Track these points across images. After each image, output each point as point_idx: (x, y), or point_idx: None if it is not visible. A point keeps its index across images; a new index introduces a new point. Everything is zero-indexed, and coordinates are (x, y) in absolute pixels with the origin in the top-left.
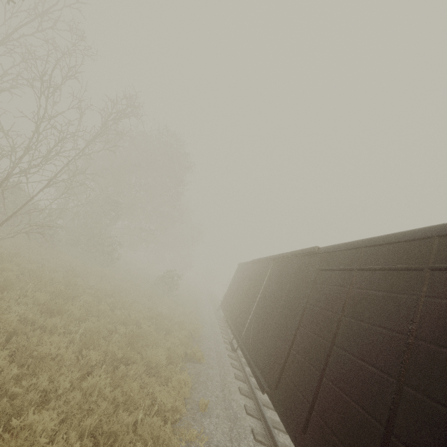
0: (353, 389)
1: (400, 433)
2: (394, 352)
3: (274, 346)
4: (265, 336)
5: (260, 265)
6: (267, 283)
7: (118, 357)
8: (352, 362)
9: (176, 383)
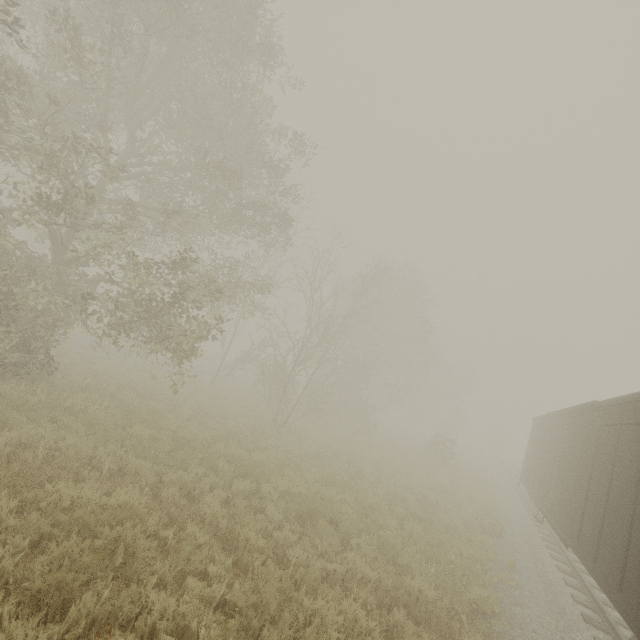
0: (618, 519)
1: (634, 534)
2: (635, 486)
3: (574, 507)
4: (566, 500)
5: (555, 420)
6: (564, 442)
7: (419, 515)
8: (618, 501)
9: (478, 542)
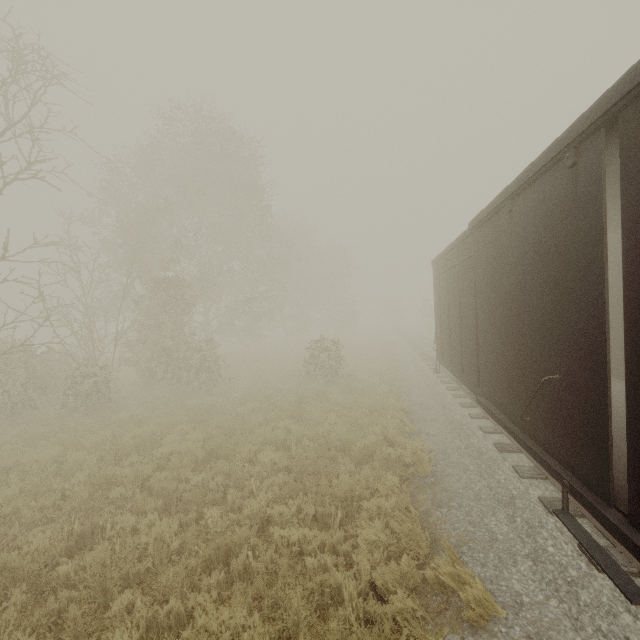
0: None
1: None
2: None
3: None
4: None
5: (514, 211)
6: None
7: None
8: None
9: None
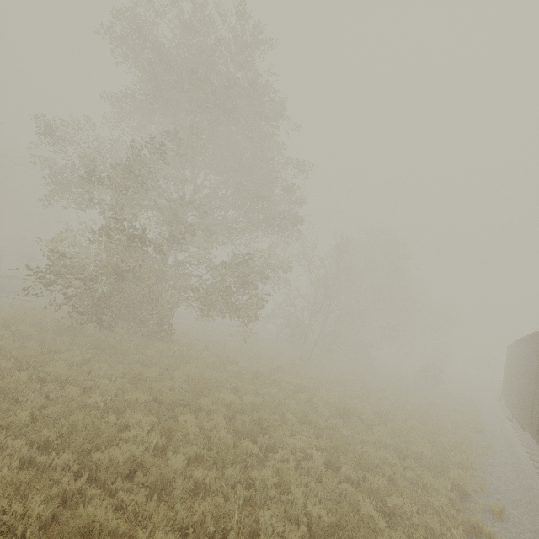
0: None
1: None
2: None
3: (529, 405)
4: (525, 401)
5: (519, 346)
6: (523, 362)
7: (417, 417)
8: None
9: (462, 434)
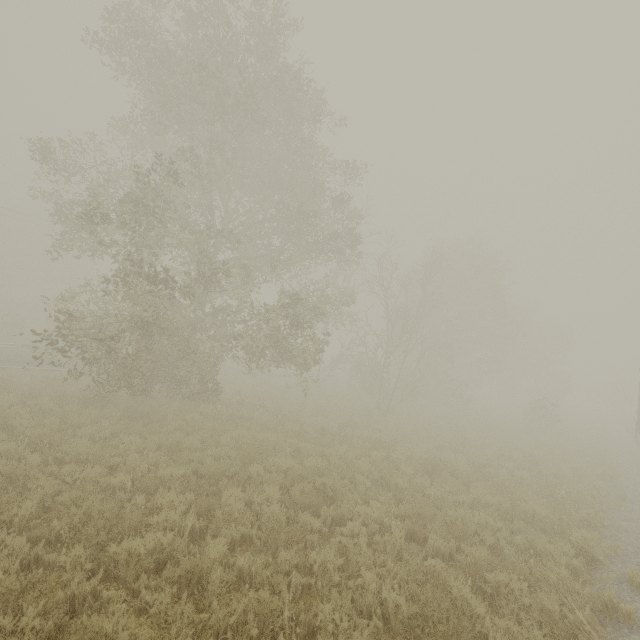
0: None
1: None
2: None
3: None
4: None
5: None
6: None
7: (527, 467)
8: None
9: (587, 483)
